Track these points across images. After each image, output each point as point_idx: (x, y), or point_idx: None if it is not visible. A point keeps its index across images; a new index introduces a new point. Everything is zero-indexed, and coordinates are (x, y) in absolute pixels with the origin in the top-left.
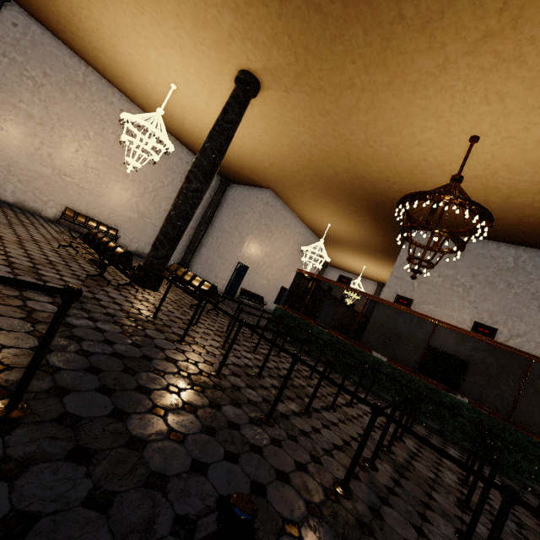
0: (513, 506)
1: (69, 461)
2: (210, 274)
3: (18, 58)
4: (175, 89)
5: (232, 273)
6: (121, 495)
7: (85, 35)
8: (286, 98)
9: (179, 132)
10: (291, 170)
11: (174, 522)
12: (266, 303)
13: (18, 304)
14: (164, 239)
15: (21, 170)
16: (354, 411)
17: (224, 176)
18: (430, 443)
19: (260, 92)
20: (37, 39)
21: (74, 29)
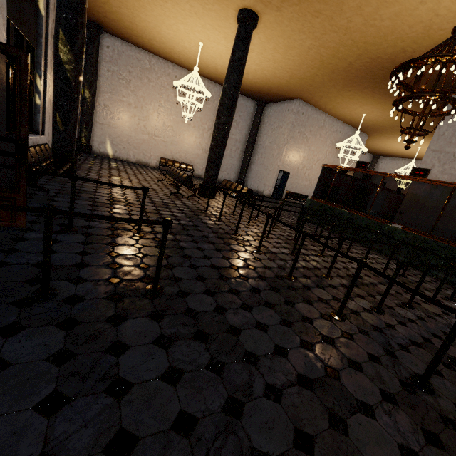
0: (361, 268)
1: (156, 247)
2: (260, 184)
3: (115, 69)
4: (203, 46)
5: (276, 180)
6: (173, 257)
7: (142, 34)
8: (280, 16)
9: (216, 77)
10: (309, 75)
11: (190, 265)
12: None
13: (140, 207)
14: (211, 163)
15: (134, 141)
16: (347, 260)
17: (259, 100)
18: (328, 246)
19: (259, 20)
20: (120, 50)
21: (135, 32)
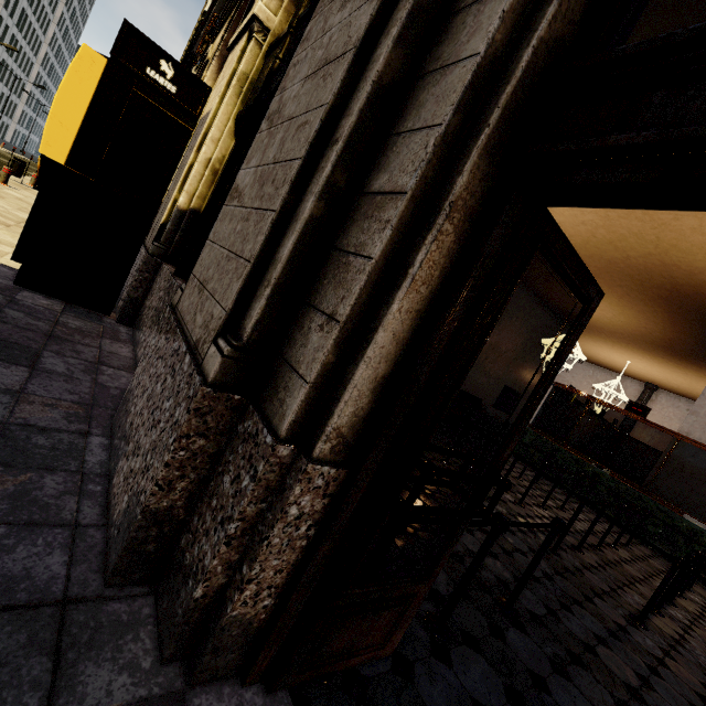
0: None
1: (576, 664)
2: None
3: None
4: None
5: None
6: (630, 705)
7: None
8: None
9: None
10: None
11: None
12: (483, 406)
13: None
14: None
15: None
16: (690, 605)
17: None
18: None
19: None
20: None
21: None
